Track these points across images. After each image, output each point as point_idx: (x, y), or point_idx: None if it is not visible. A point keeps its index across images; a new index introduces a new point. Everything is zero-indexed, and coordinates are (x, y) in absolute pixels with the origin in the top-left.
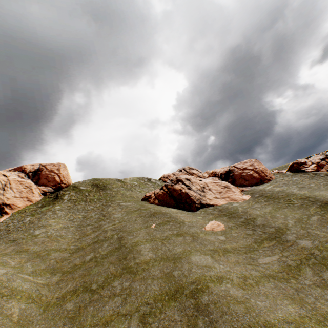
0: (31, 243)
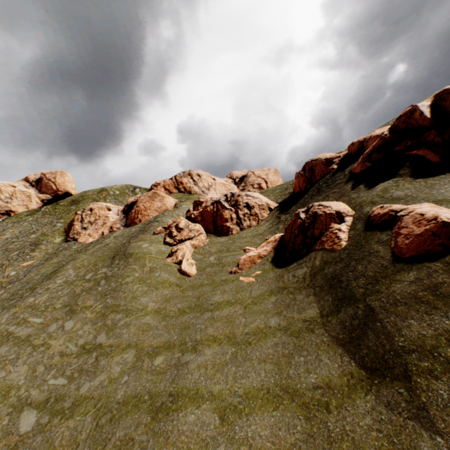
0: None
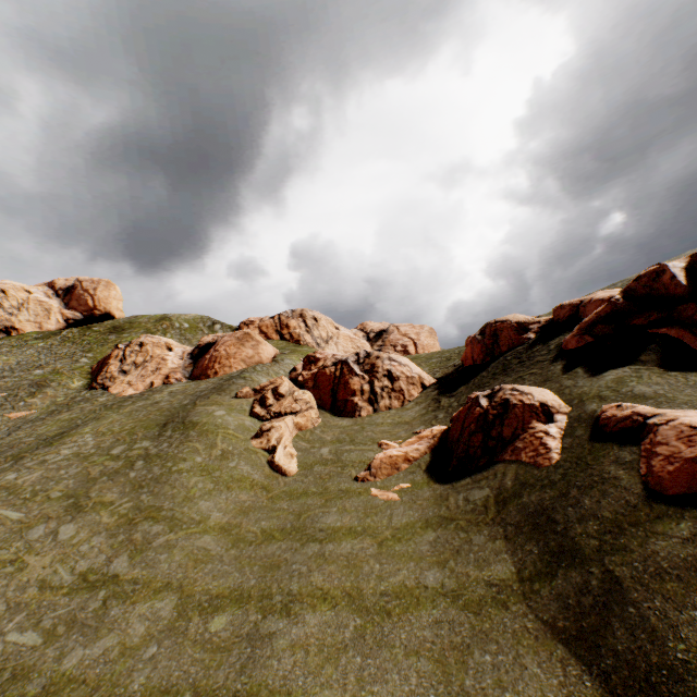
0: None
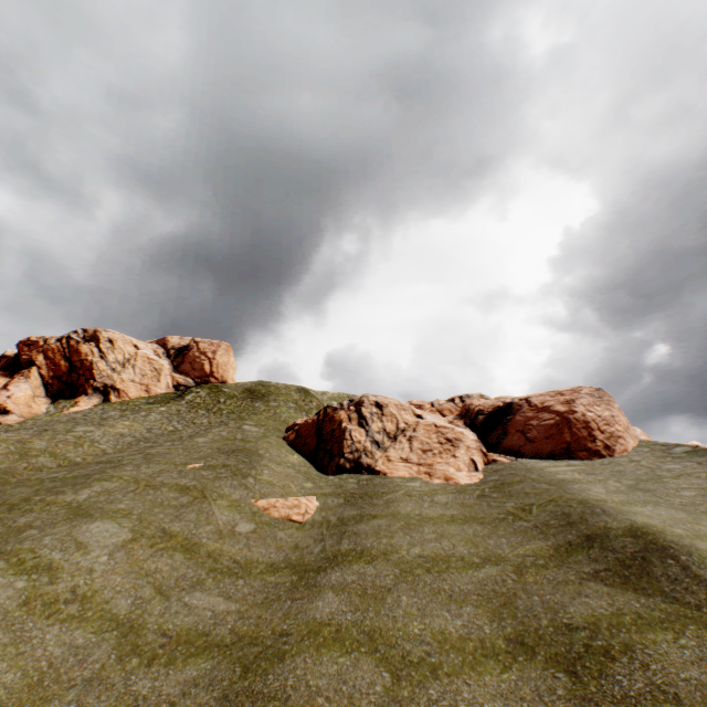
0: (47, 437)
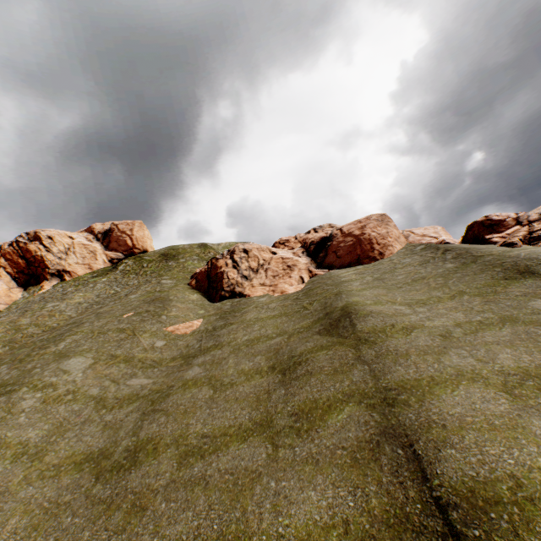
0: (29, 316)
